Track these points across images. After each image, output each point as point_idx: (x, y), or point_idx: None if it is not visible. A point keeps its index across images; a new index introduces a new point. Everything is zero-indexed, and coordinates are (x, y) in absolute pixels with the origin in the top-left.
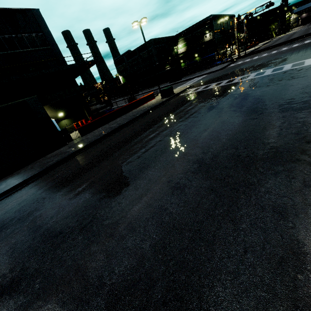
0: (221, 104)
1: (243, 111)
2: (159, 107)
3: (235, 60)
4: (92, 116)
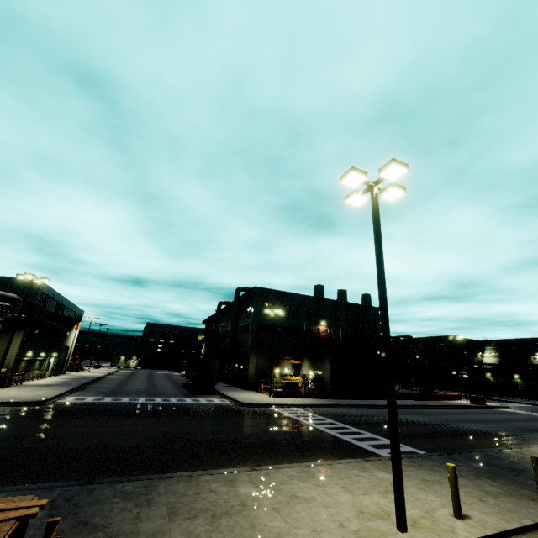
0: (537, 421)
1: None
2: (470, 408)
3: None
4: None
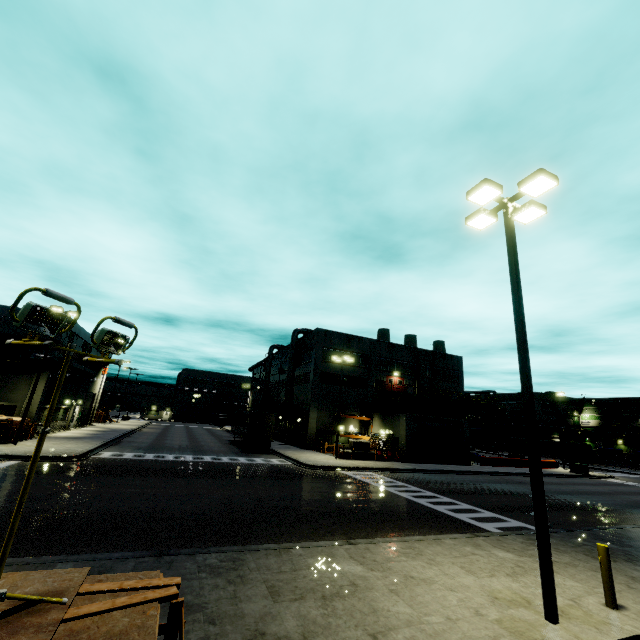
0: None
1: None
2: (571, 477)
3: None
4: None
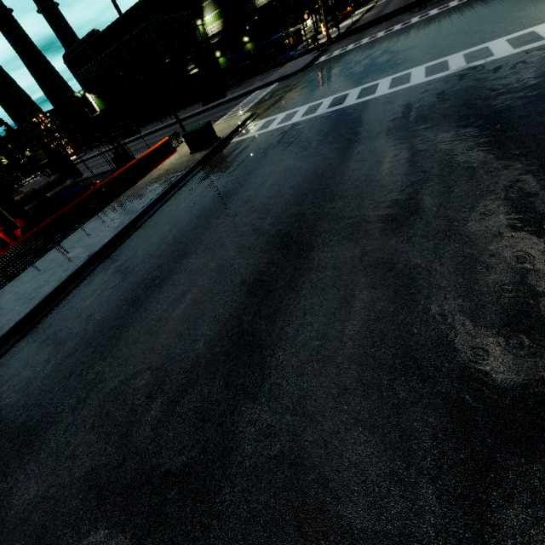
0: (349, 178)
1: (433, 214)
2: (189, 180)
3: (326, 48)
4: (23, 218)
